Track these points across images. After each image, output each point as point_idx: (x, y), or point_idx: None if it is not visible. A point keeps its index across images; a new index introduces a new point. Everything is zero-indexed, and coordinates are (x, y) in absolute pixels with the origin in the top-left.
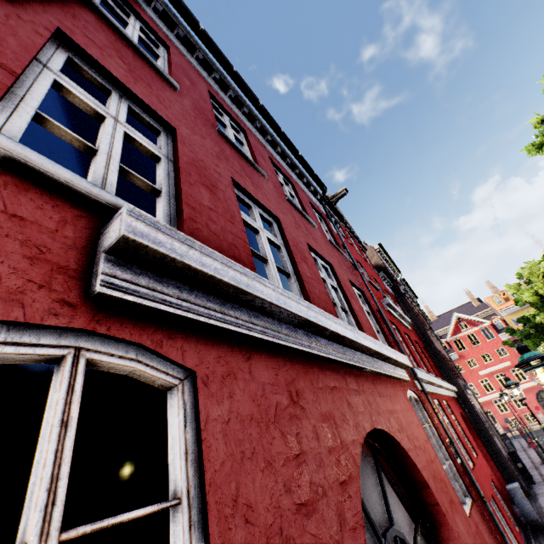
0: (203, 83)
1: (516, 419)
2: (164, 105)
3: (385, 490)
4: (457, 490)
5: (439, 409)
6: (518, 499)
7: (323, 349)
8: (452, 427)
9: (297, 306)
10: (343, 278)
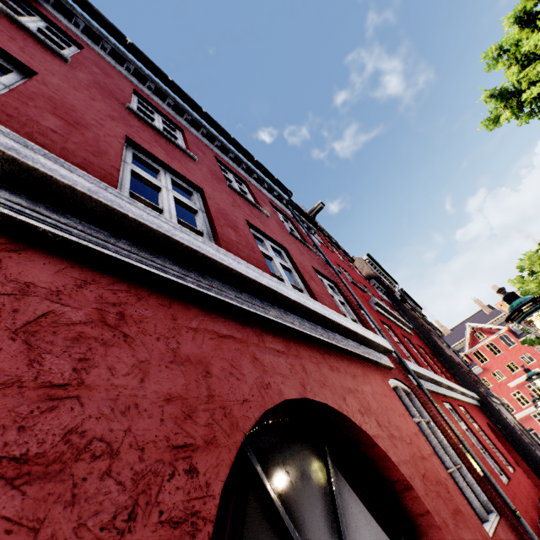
0: (128, 83)
1: None
2: (30, 56)
3: (335, 492)
4: (474, 502)
5: (452, 413)
6: None
7: (213, 289)
8: (473, 435)
9: (148, 217)
10: (303, 263)
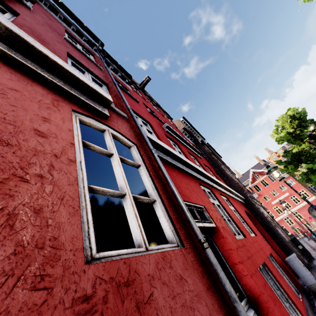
0: None
1: (299, 228)
2: None
3: None
4: (134, 228)
5: (208, 193)
6: (296, 267)
7: None
8: (224, 209)
9: None
10: (46, 37)
